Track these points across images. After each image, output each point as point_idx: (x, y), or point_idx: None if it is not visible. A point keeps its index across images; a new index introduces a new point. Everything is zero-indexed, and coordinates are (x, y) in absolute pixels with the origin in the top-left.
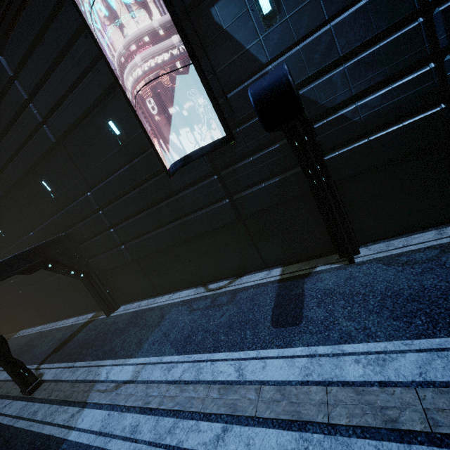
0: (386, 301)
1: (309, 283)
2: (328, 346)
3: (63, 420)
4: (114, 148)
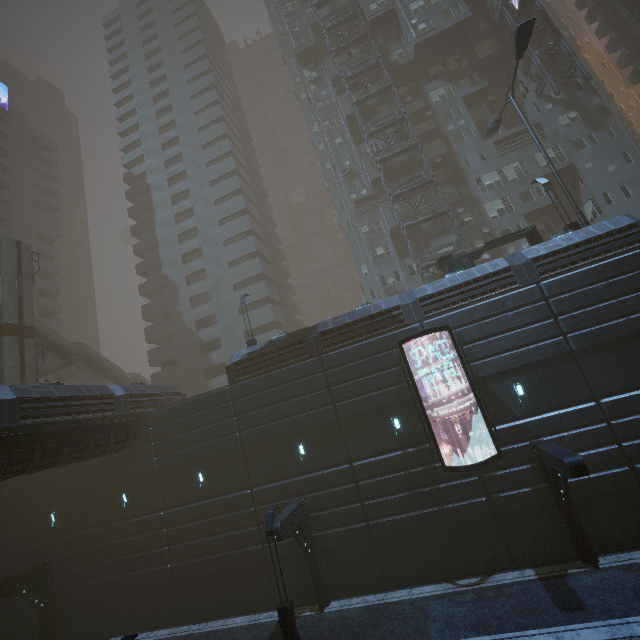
0: (638, 593)
1: (570, 581)
2: (616, 619)
3: None
4: (389, 435)
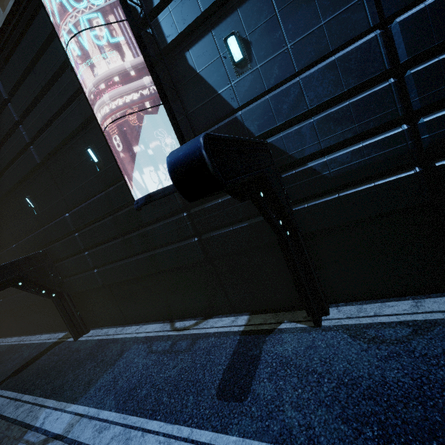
0: (340, 390)
1: (268, 344)
2: (263, 444)
3: None
4: (92, 173)
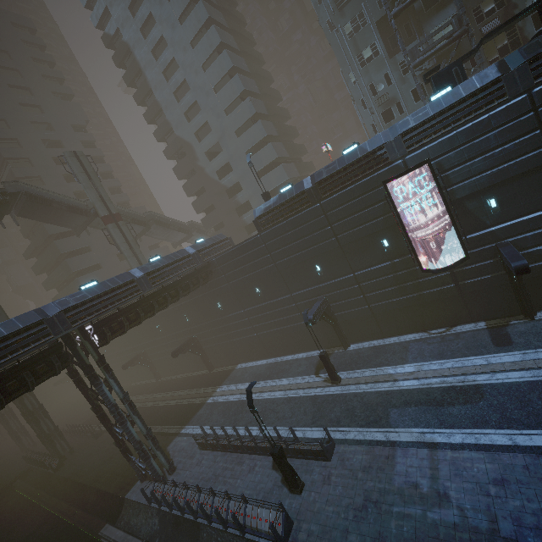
0: None
1: (509, 329)
2: (530, 350)
3: (388, 386)
4: (380, 252)
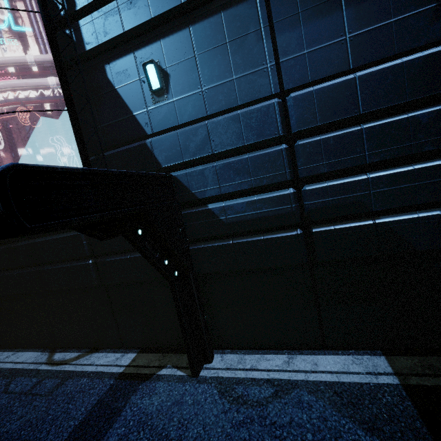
0: None
1: (138, 394)
2: None
3: None
4: None
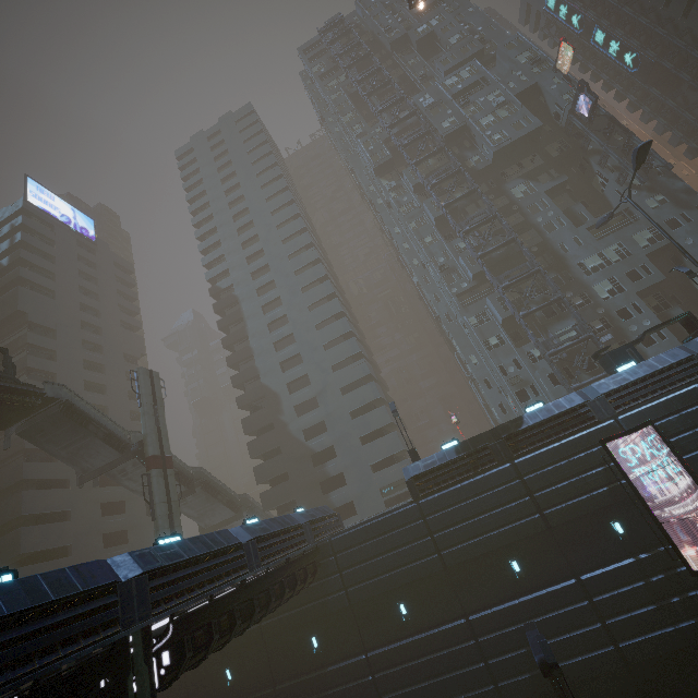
0: None
1: None
2: None
3: None
4: (613, 541)
